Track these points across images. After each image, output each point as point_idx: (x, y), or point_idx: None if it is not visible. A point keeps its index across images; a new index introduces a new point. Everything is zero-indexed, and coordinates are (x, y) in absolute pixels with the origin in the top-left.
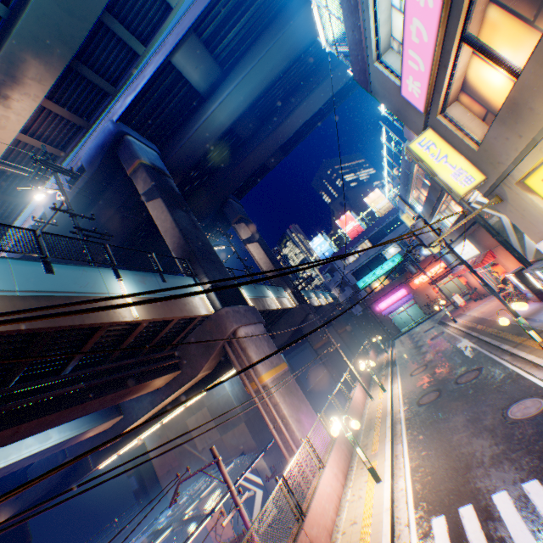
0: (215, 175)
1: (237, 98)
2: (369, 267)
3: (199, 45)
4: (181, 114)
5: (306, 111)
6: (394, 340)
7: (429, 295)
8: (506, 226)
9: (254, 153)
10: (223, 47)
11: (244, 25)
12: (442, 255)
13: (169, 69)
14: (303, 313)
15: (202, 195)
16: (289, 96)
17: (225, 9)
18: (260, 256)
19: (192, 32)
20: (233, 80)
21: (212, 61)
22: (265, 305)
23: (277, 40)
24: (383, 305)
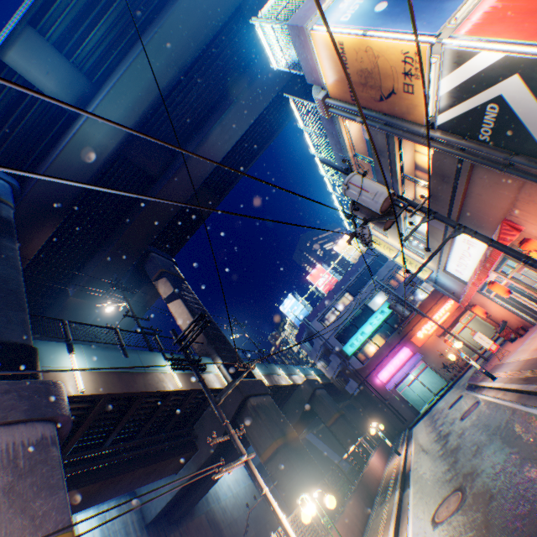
0: (123, 221)
1: (114, 111)
2: (355, 325)
3: (44, 44)
4: (45, 137)
5: (225, 138)
6: (412, 428)
7: (443, 351)
8: (523, 107)
9: (168, 190)
10: (86, 53)
11: (109, 29)
12: (415, 227)
13: (8, 74)
14: (238, 396)
15: (107, 247)
16: (202, 124)
17: (73, 5)
18: (183, 316)
19: (27, 25)
20: (105, 89)
21: (71, 67)
22: (137, 385)
23: (149, 39)
24: (385, 375)
